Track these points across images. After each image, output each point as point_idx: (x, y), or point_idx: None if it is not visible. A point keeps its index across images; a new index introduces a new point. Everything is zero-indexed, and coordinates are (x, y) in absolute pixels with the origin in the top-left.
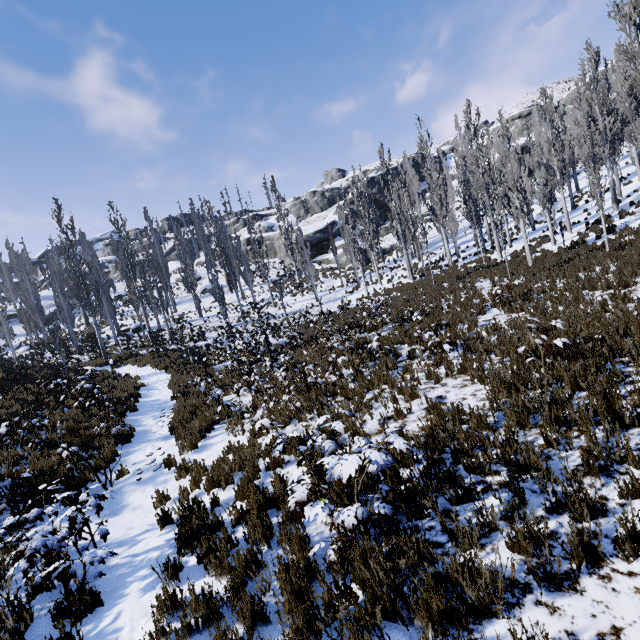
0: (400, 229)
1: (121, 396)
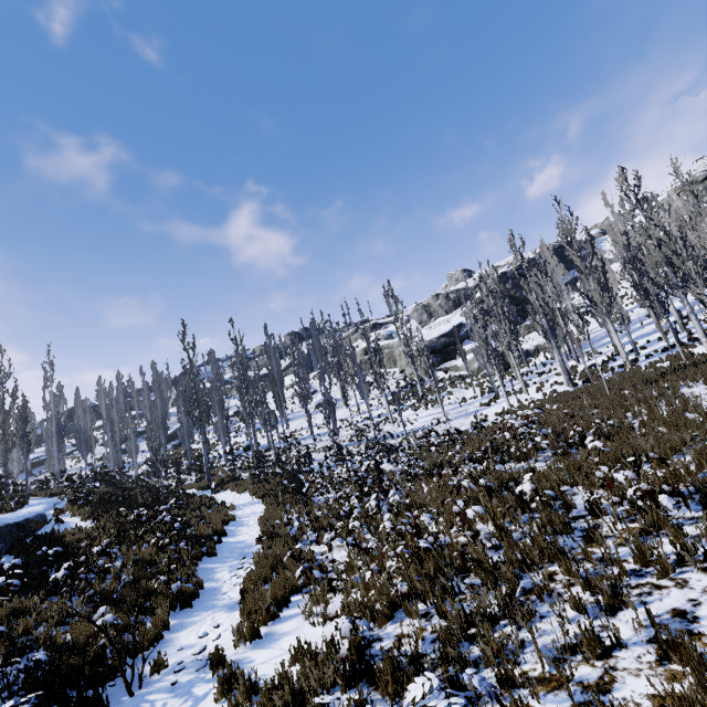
0: (546, 324)
1: (205, 532)
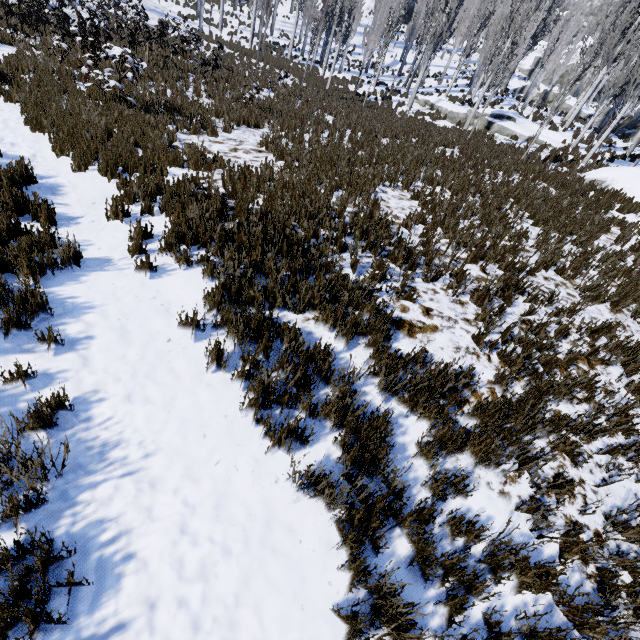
0: None
1: None
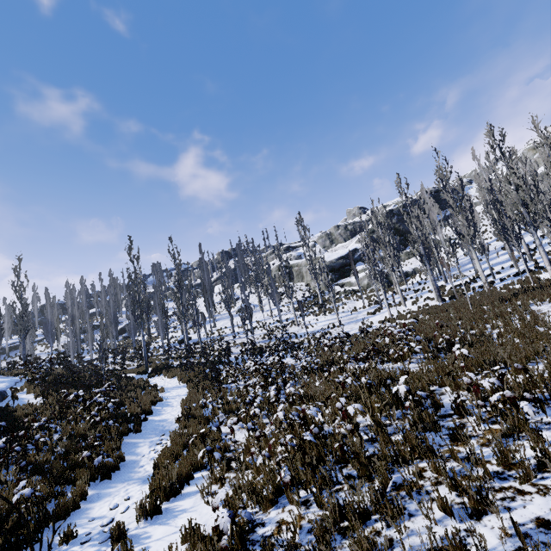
0: (423, 251)
1: (135, 411)
